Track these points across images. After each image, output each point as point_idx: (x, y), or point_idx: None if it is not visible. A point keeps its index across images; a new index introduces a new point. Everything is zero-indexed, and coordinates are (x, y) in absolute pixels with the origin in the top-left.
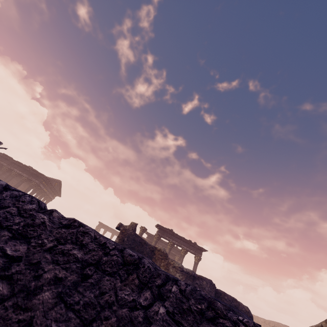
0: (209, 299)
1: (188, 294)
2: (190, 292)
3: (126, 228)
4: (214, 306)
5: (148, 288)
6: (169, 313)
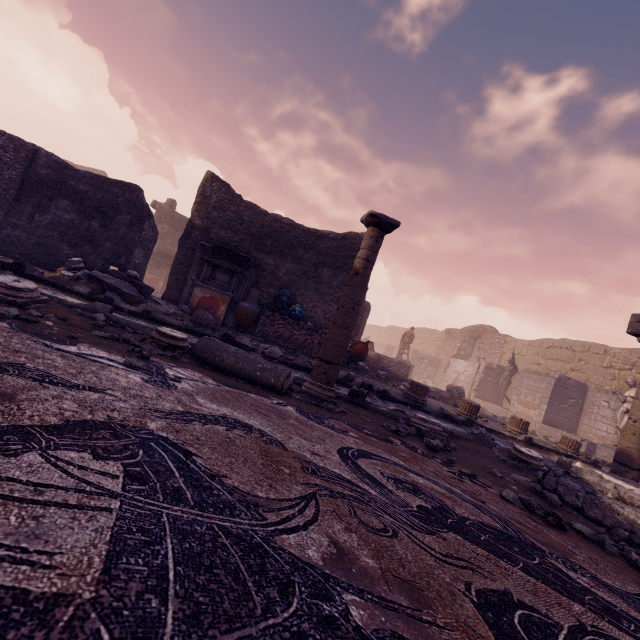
0: (19, 138)
1: (12, 136)
2: (13, 136)
3: (162, 206)
4: (20, 139)
5: (0, 134)
6: (6, 139)
